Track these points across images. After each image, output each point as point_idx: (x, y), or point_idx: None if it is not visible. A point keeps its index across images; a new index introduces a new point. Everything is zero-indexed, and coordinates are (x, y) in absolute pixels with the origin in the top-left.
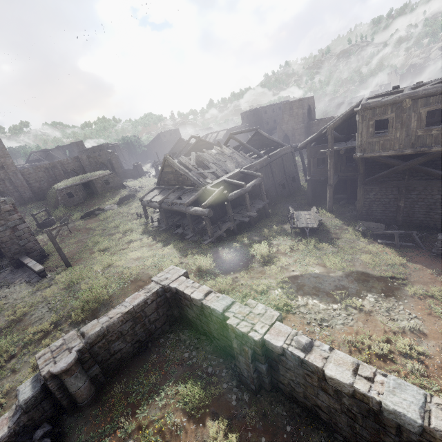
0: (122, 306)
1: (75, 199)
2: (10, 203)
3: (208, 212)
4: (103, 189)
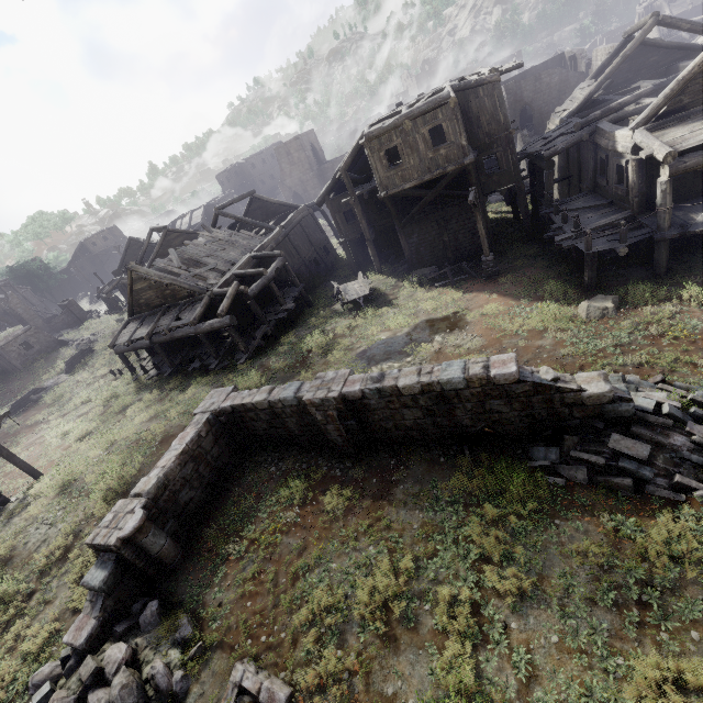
0: (171, 451)
1: None
2: None
3: (230, 319)
4: (25, 359)
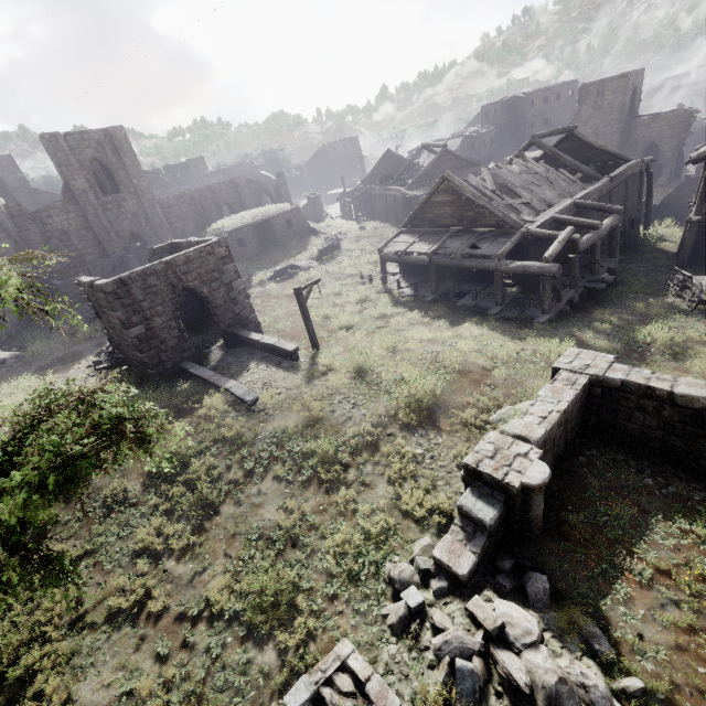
0: (544, 402)
1: (247, 249)
2: (224, 245)
3: (557, 269)
4: (284, 235)
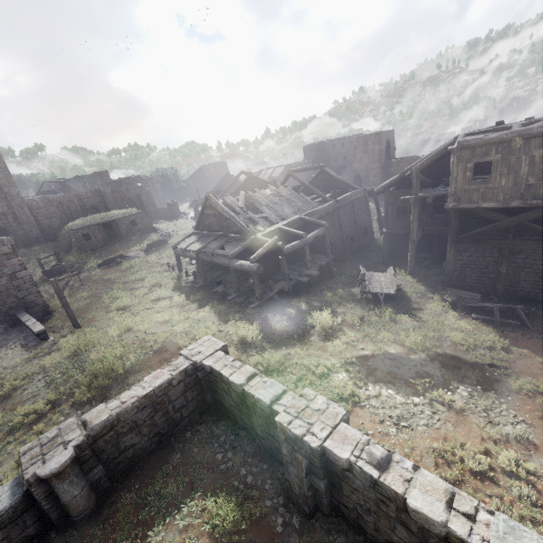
0: (139, 387)
1: (93, 242)
2: (8, 244)
3: (258, 268)
4: (129, 231)
